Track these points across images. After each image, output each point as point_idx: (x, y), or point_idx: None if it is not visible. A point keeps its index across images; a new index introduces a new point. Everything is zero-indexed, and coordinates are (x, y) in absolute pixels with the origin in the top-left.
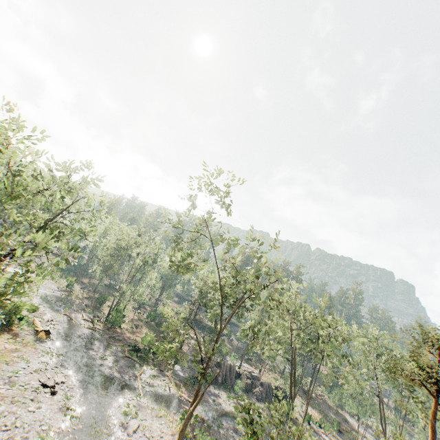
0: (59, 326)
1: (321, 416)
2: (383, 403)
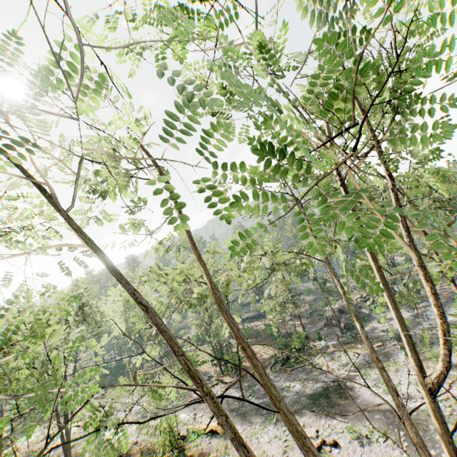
0: (208, 411)
1: None
2: None
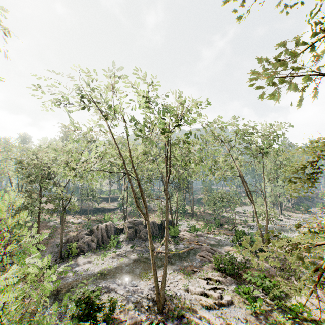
0: None
1: (204, 223)
2: (244, 180)
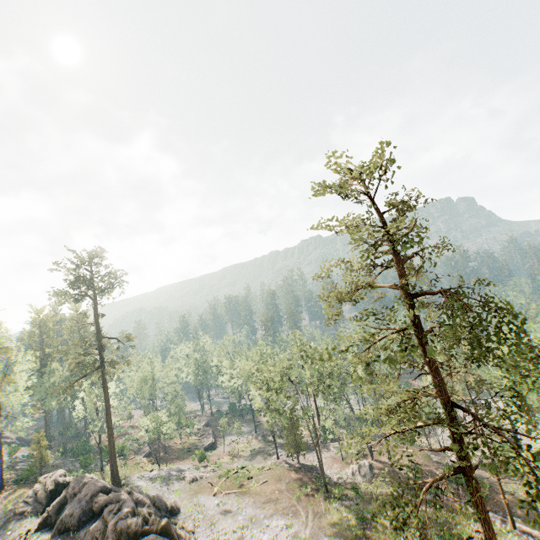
0: None
1: None
2: None
